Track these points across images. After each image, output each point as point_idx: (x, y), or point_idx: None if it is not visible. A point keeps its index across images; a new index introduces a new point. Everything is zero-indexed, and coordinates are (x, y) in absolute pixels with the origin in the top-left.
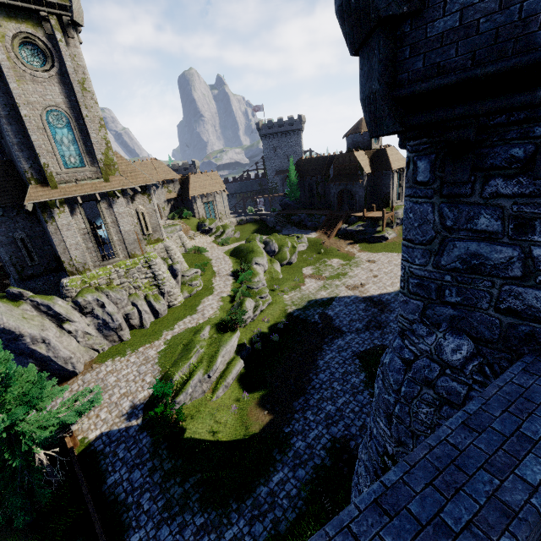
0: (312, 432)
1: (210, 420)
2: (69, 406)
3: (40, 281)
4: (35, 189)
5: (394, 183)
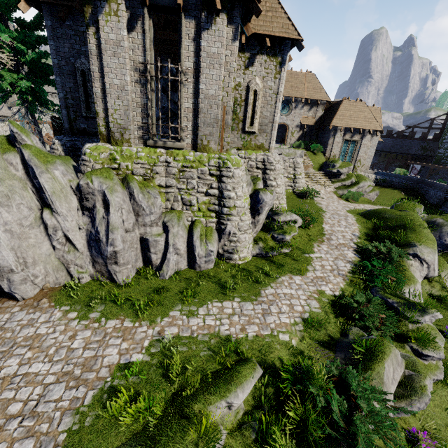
0: None
1: None
2: None
3: (88, 143)
4: None
5: None
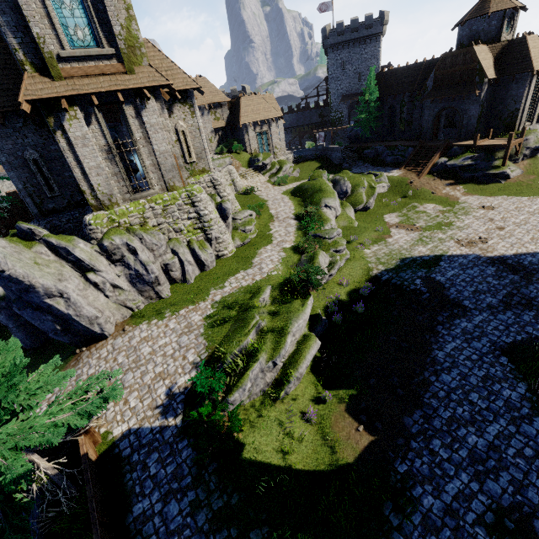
0: (450, 483)
1: (277, 432)
2: (76, 400)
3: (64, 218)
4: (31, 80)
5: (529, 93)
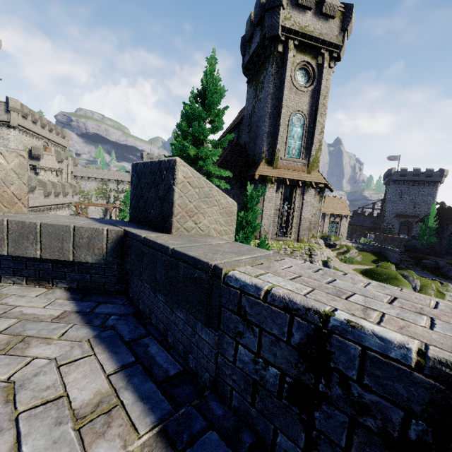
0: None
1: None
2: None
3: None
4: (263, 166)
5: None
